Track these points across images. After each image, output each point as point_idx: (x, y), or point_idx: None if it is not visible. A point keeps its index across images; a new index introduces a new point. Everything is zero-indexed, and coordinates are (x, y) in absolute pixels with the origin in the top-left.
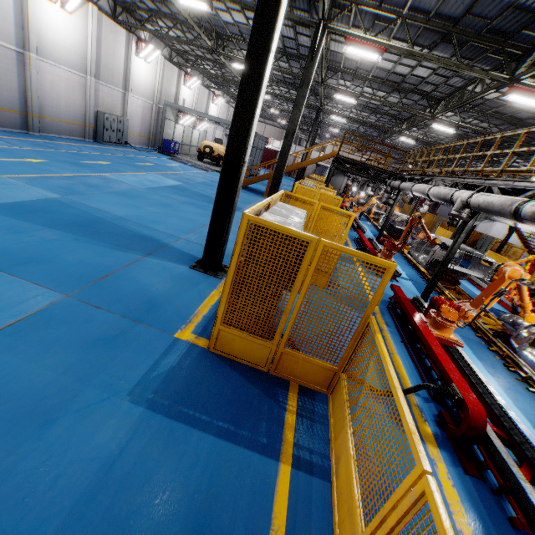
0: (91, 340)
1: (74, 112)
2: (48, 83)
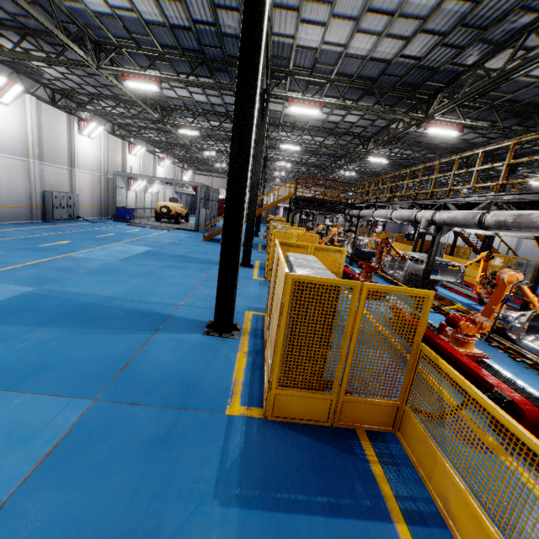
0: (145, 445)
1: (19, 196)
2: None
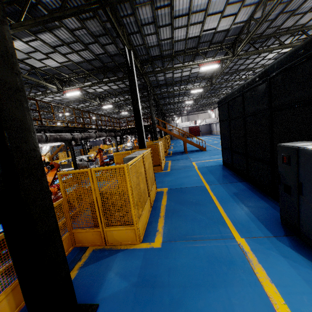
0: None
1: None
2: None
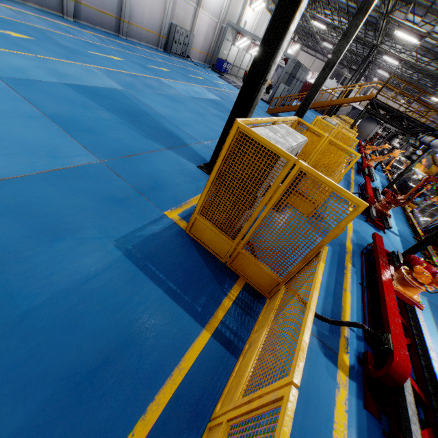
0: (105, 196)
1: (154, 22)
2: None
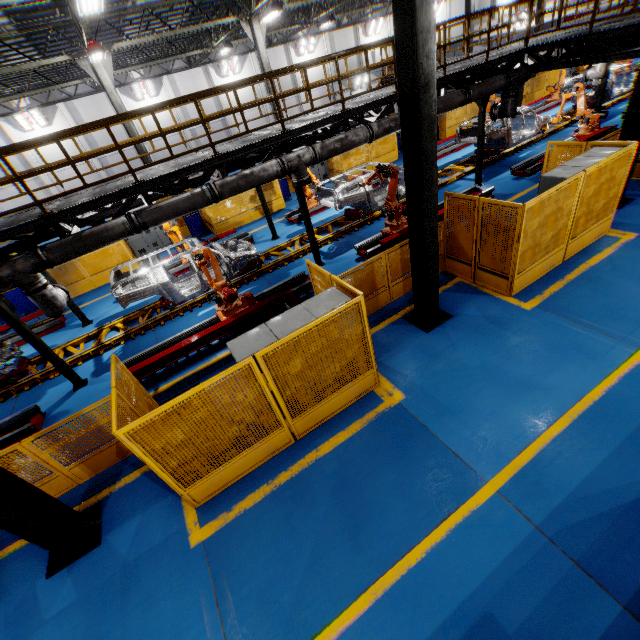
0: None
1: None
2: (242, 127)
